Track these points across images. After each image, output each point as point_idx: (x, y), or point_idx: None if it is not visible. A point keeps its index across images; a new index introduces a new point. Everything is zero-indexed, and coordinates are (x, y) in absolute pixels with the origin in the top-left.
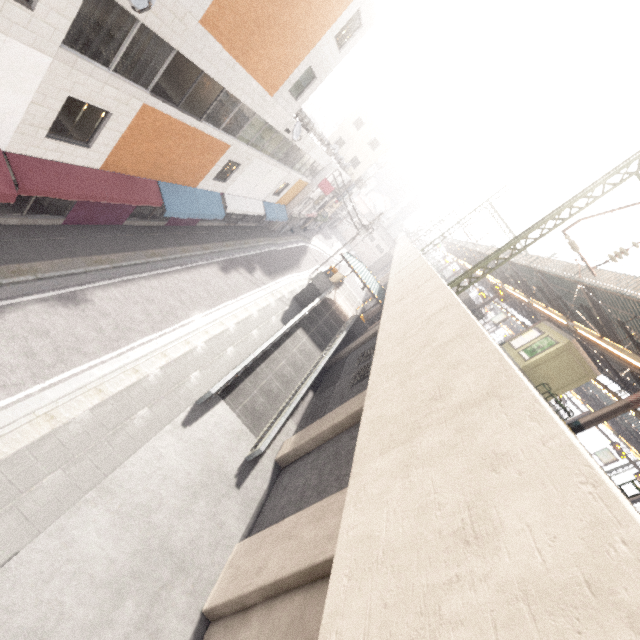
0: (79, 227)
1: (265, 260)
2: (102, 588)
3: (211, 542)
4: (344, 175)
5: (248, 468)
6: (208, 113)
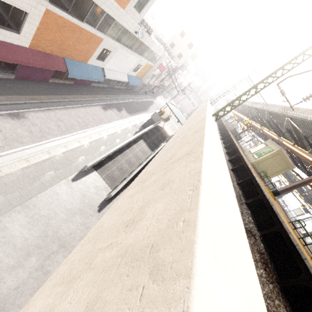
0: (24, 81)
1: (128, 106)
2: (19, 250)
3: (81, 235)
4: (172, 62)
5: (105, 203)
6: (87, 18)
